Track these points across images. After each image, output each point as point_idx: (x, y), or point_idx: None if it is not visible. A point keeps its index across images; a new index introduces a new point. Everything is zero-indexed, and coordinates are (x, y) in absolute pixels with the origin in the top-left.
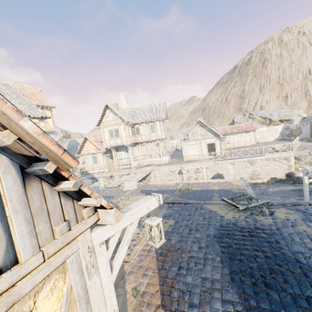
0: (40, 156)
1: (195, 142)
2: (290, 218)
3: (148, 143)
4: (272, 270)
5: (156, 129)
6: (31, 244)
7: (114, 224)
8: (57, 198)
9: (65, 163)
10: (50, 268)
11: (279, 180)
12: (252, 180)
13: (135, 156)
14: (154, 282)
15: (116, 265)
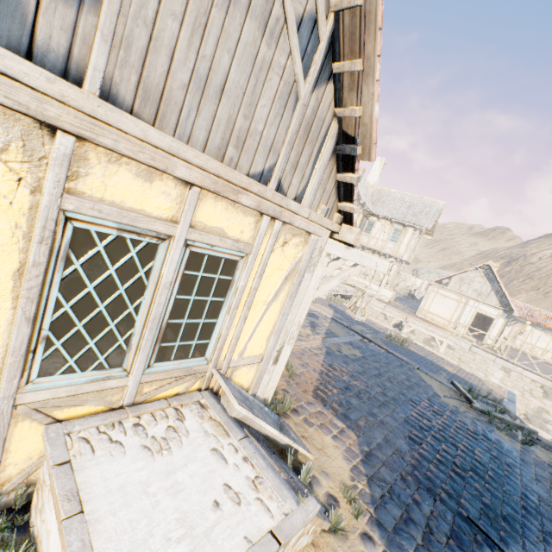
0: (357, 139)
1: (456, 296)
2: None
3: (375, 254)
4: (475, 471)
5: (400, 239)
6: (311, 200)
7: (351, 243)
8: (333, 185)
9: (368, 153)
10: (307, 227)
11: None
12: (527, 422)
13: None
14: (311, 376)
15: (322, 288)
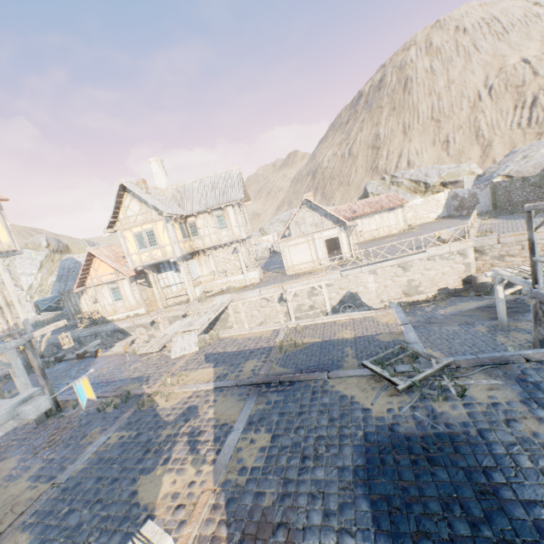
0: None
1: (303, 238)
2: (500, 399)
3: (218, 249)
4: None
5: (228, 222)
6: None
7: None
8: None
9: None
10: None
11: (453, 292)
12: (408, 296)
13: (195, 277)
14: None
15: None
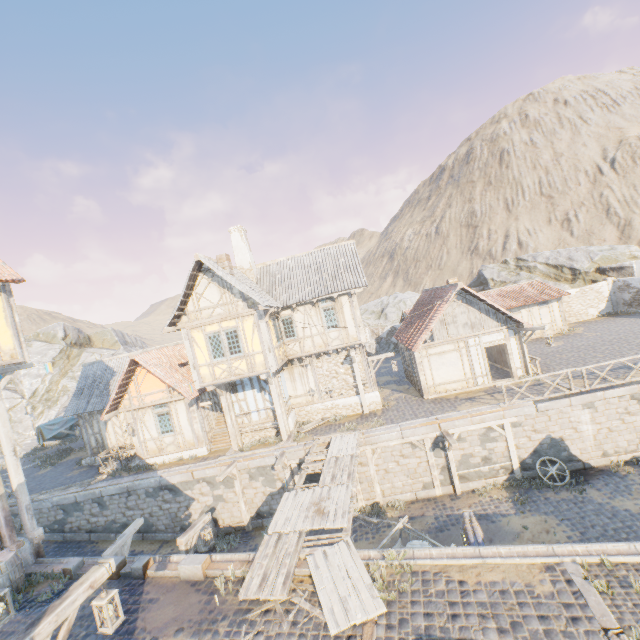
0: None
1: (451, 344)
2: None
3: (321, 357)
4: None
5: (341, 318)
6: None
7: None
8: None
9: None
10: None
11: None
12: None
13: (286, 398)
14: None
15: None
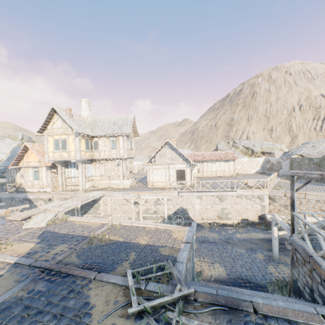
0: None
1: (162, 166)
2: None
3: (108, 161)
4: None
5: (118, 145)
6: None
7: None
8: None
9: None
10: None
11: (251, 223)
12: (220, 219)
13: (89, 175)
14: None
15: None
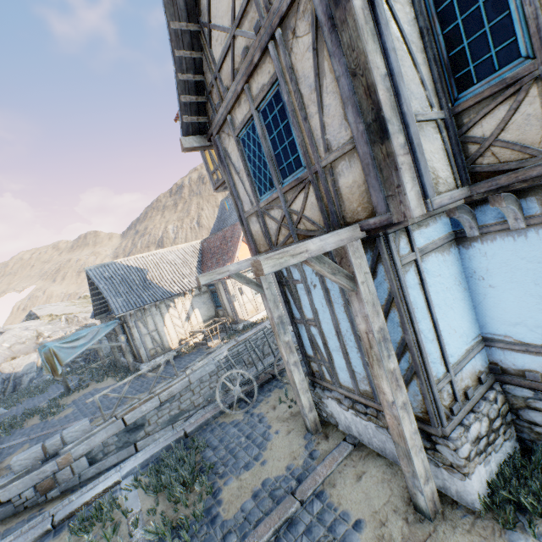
0: None
1: None
2: None
3: None
4: None
5: None
6: None
7: None
8: None
9: None
10: None
11: None
12: None
13: None
14: None
15: None
